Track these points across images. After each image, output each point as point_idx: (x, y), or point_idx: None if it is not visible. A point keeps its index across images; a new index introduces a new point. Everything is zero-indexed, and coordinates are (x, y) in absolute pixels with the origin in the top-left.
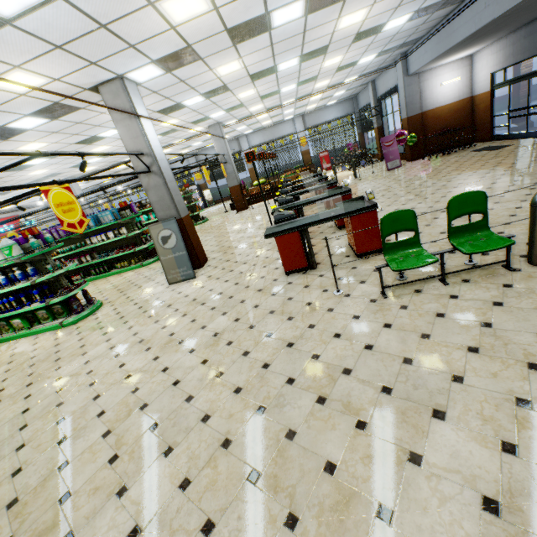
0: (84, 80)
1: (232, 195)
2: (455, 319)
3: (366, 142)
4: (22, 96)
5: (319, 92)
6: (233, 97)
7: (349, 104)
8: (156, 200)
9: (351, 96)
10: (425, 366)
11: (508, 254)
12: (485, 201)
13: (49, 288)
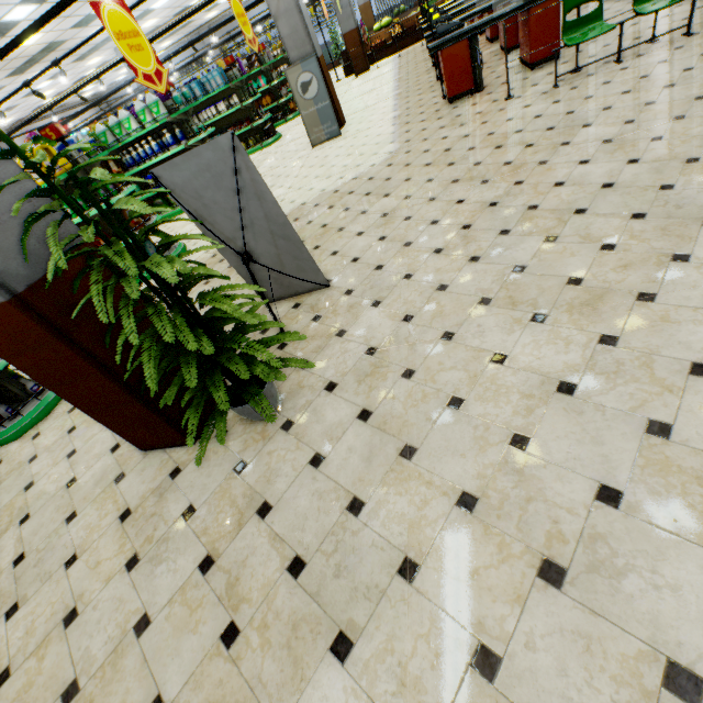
0: None
1: (348, 47)
2: (618, 82)
3: None
4: None
5: None
6: None
7: None
8: (288, 33)
9: None
10: (584, 111)
11: (691, 16)
12: None
13: None
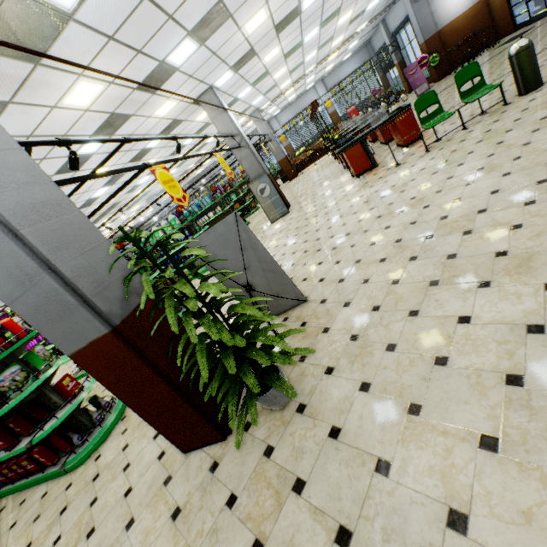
0: (193, 97)
1: (282, 167)
2: (470, 138)
3: (390, 82)
4: (162, 119)
5: (335, 50)
6: (270, 80)
7: (364, 52)
8: (248, 166)
9: (365, 44)
10: (454, 158)
11: (503, 95)
12: (478, 68)
13: None
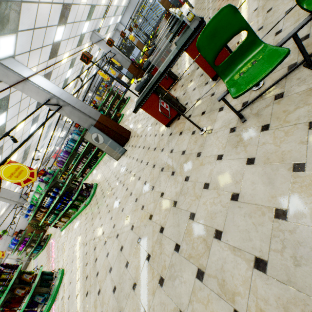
0: None
1: (132, 73)
2: None
3: None
4: None
5: None
6: (80, 7)
7: None
8: (77, 120)
9: None
10: (306, 221)
11: None
12: None
13: (70, 191)
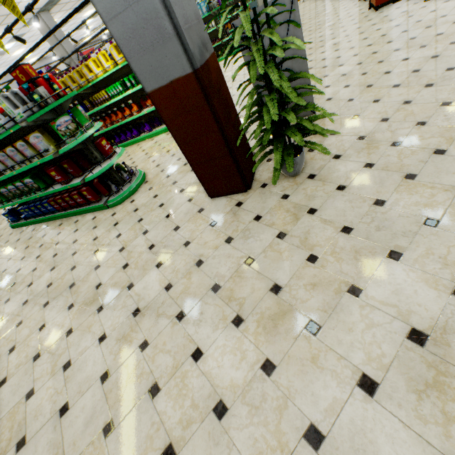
0: None
1: None
2: None
3: None
4: None
5: None
6: None
7: None
8: None
9: None
10: None
11: None
12: None
13: None
